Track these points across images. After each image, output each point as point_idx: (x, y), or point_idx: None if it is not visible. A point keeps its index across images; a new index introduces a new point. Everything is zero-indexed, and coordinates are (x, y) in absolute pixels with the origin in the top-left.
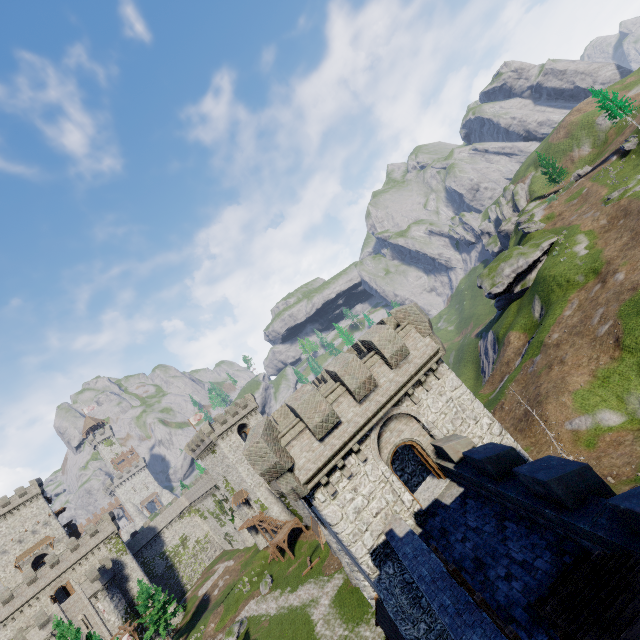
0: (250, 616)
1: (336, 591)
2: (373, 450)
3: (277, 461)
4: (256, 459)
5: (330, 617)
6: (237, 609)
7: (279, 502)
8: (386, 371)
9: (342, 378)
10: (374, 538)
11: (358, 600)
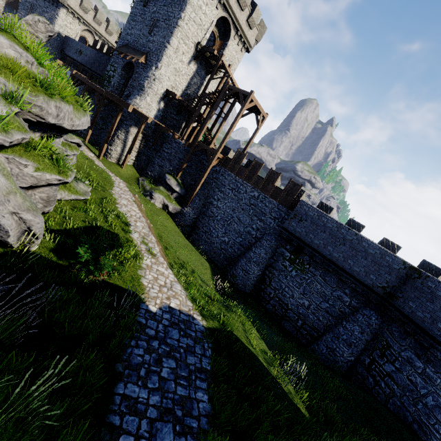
0: None
1: None
2: (82, 28)
3: None
4: None
5: None
6: None
7: None
8: (104, 29)
9: (98, 13)
10: (62, 33)
11: None
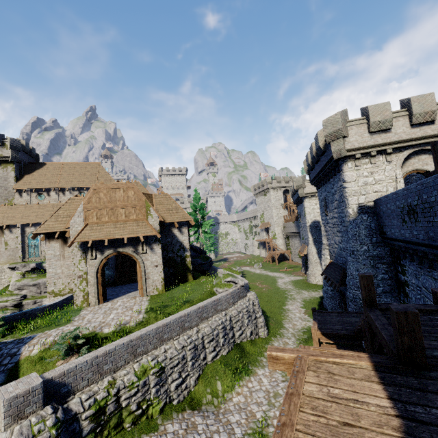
0: (245, 269)
1: (296, 279)
2: (399, 160)
3: (341, 128)
4: (328, 125)
5: (287, 283)
6: (240, 266)
7: (284, 240)
8: None
9: (412, 103)
10: (365, 201)
11: (307, 285)
